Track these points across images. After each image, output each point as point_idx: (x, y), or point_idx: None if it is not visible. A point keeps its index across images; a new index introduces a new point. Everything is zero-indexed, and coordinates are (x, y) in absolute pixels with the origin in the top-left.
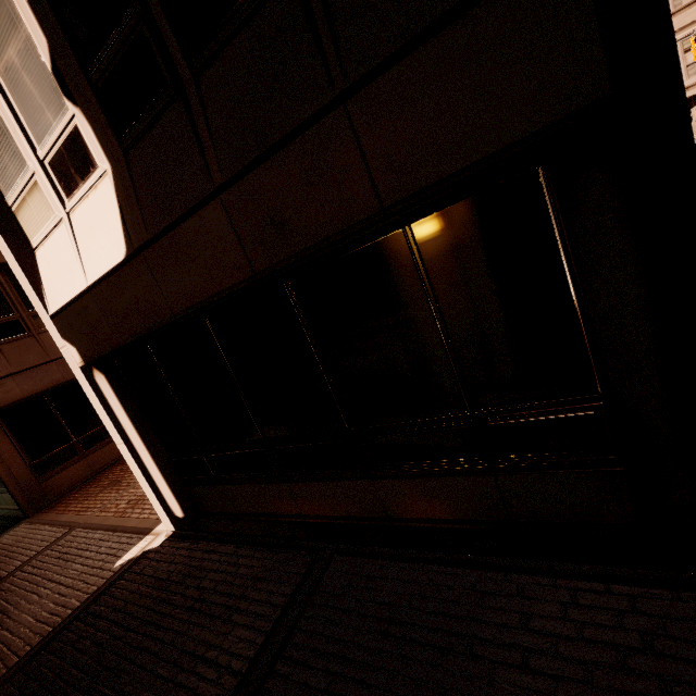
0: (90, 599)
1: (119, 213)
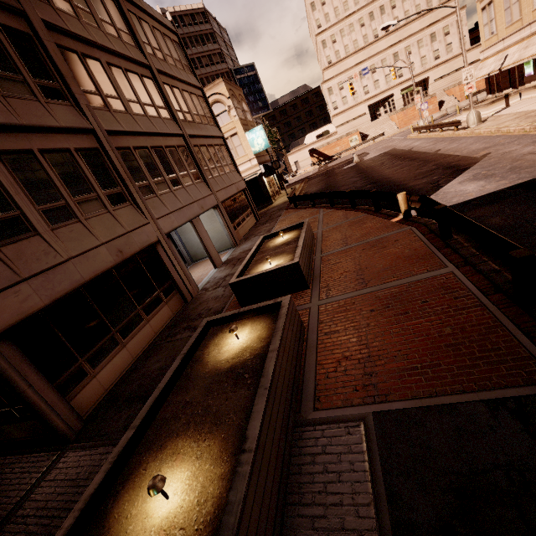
0: None
1: None
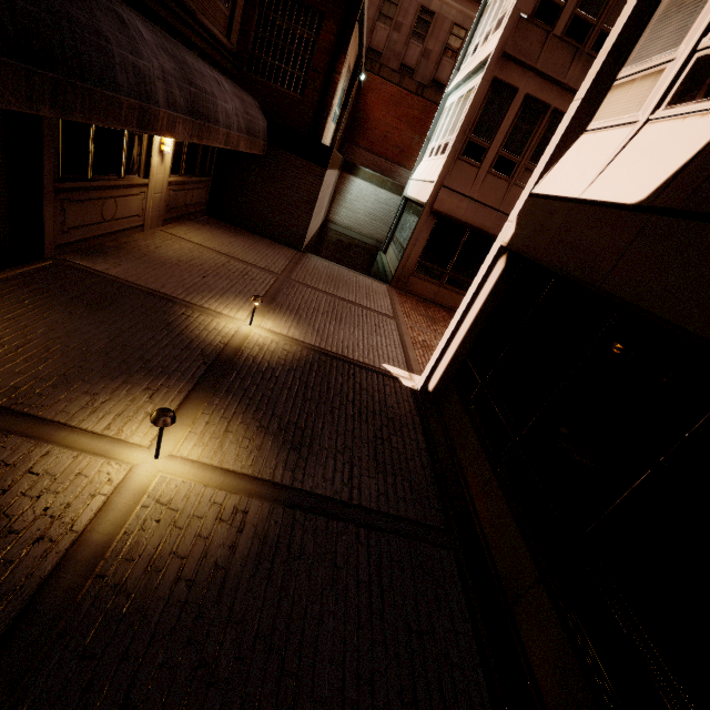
0: (361, 364)
1: (687, 158)
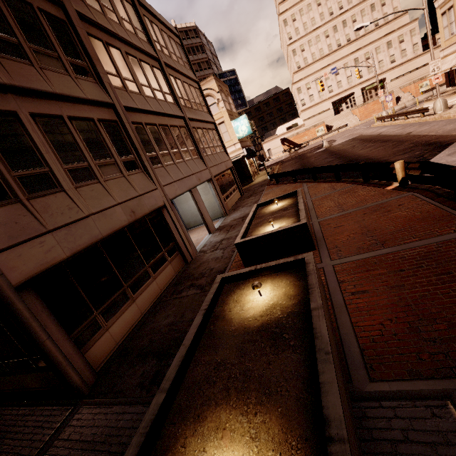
0: None
1: None
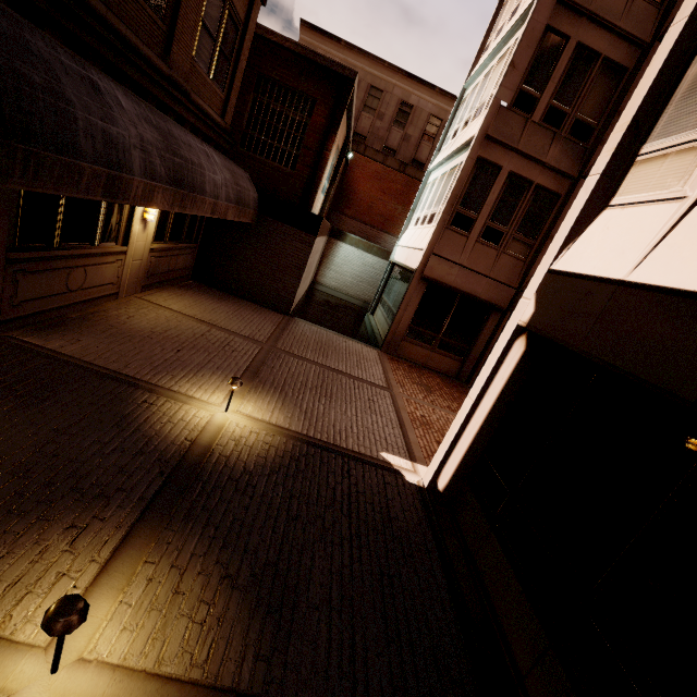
0: (356, 455)
1: None
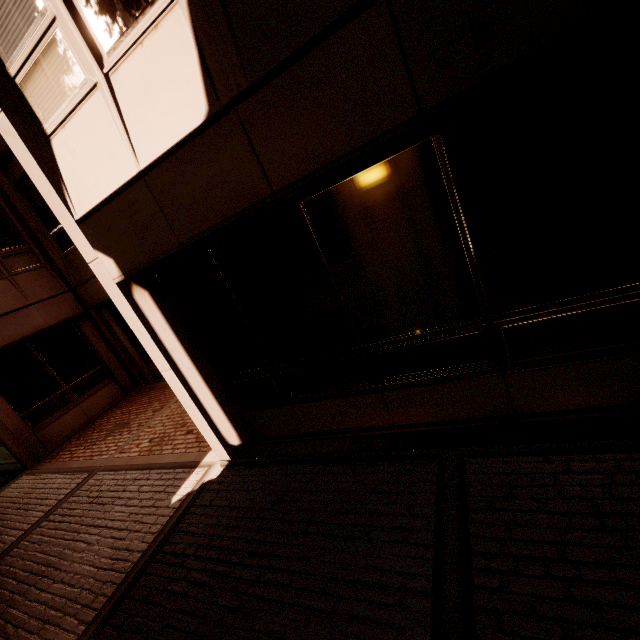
0: (160, 539)
1: (196, 57)
